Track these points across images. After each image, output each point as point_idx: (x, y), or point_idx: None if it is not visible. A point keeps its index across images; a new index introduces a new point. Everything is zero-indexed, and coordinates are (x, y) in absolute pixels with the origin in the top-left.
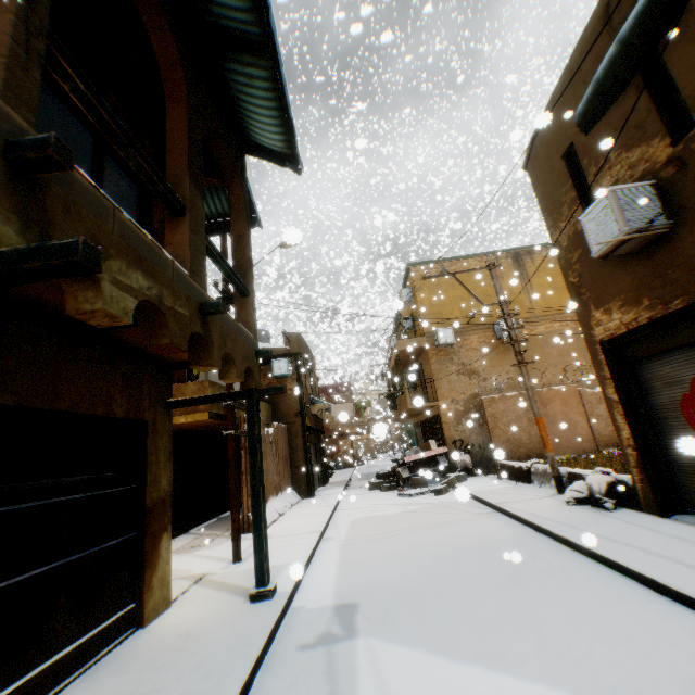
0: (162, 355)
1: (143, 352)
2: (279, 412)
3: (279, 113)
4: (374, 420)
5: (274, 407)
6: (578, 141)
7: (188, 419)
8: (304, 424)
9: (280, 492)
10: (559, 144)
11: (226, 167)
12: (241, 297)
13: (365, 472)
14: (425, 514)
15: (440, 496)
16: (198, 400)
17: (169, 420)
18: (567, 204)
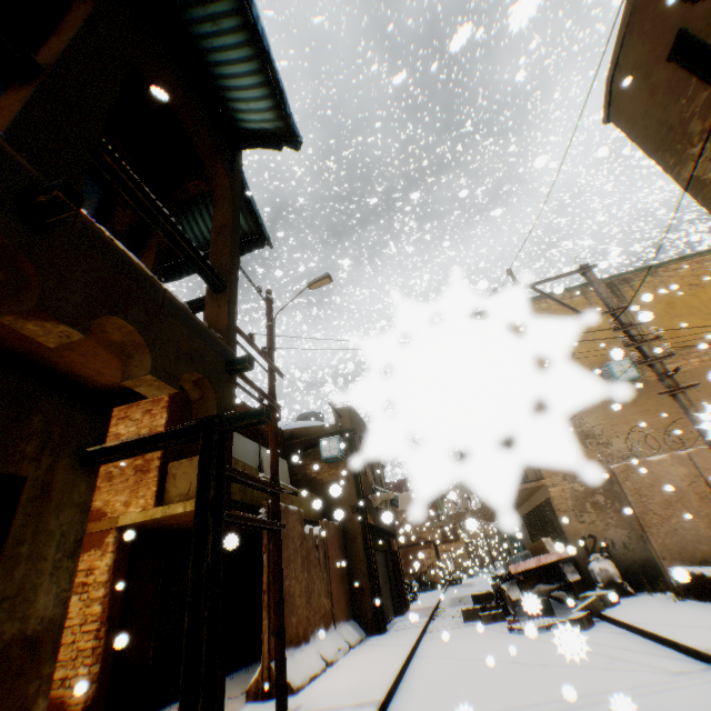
0: (79, 374)
1: (41, 365)
2: (332, 506)
3: (259, 64)
4: (459, 517)
5: (325, 500)
6: (691, 19)
7: (187, 507)
8: (364, 520)
9: (333, 623)
10: (657, 49)
11: (204, 150)
12: (213, 292)
13: (458, 594)
14: (564, 668)
15: (581, 632)
16: (130, 445)
17: (89, 485)
18: (696, 115)
